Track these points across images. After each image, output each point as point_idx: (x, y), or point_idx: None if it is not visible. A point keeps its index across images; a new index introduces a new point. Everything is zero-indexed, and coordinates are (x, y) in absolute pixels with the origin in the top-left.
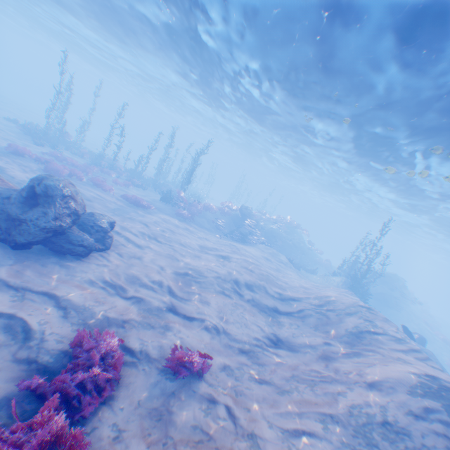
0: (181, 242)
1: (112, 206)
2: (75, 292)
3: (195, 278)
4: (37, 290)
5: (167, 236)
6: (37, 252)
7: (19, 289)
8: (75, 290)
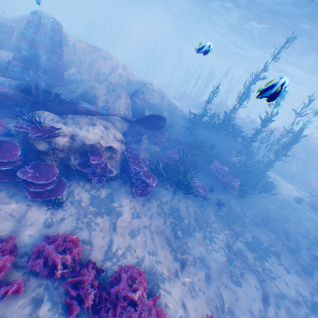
0: None
1: None
2: None
3: None
4: None
5: None
6: None
7: None
8: None
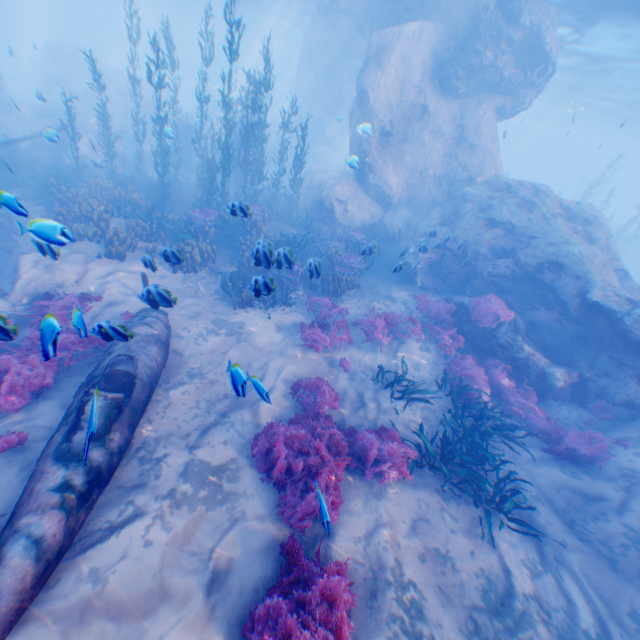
0: None
1: None
2: None
3: None
4: None
5: None
6: None
7: None
8: None
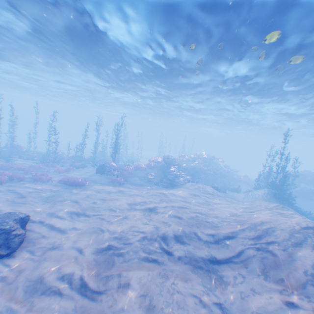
0: (110, 208)
1: (45, 194)
2: None
3: (118, 250)
4: None
5: (97, 206)
6: None
7: None
8: None
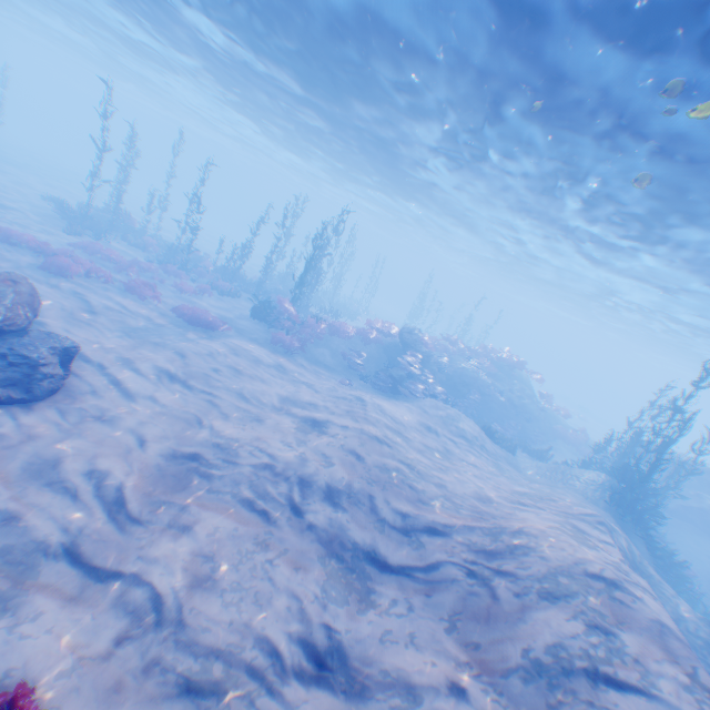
0: (240, 391)
1: (135, 324)
2: None
3: (208, 469)
4: None
5: (217, 379)
6: None
7: None
8: None
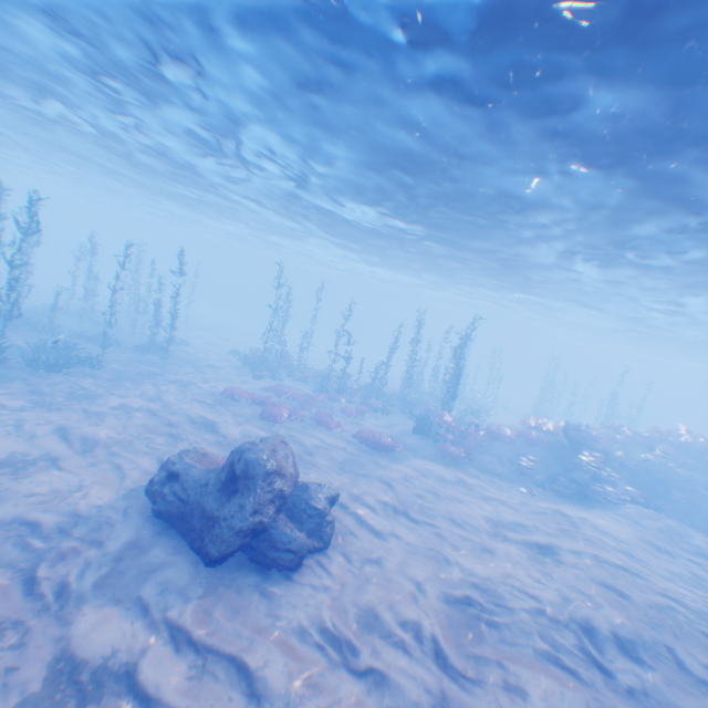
0: (451, 517)
1: (338, 456)
2: (274, 657)
3: (488, 615)
4: (222, 652)
5: (426, 506)
6: (233, 566)
7: (200, 649)
8: (275, 650)
